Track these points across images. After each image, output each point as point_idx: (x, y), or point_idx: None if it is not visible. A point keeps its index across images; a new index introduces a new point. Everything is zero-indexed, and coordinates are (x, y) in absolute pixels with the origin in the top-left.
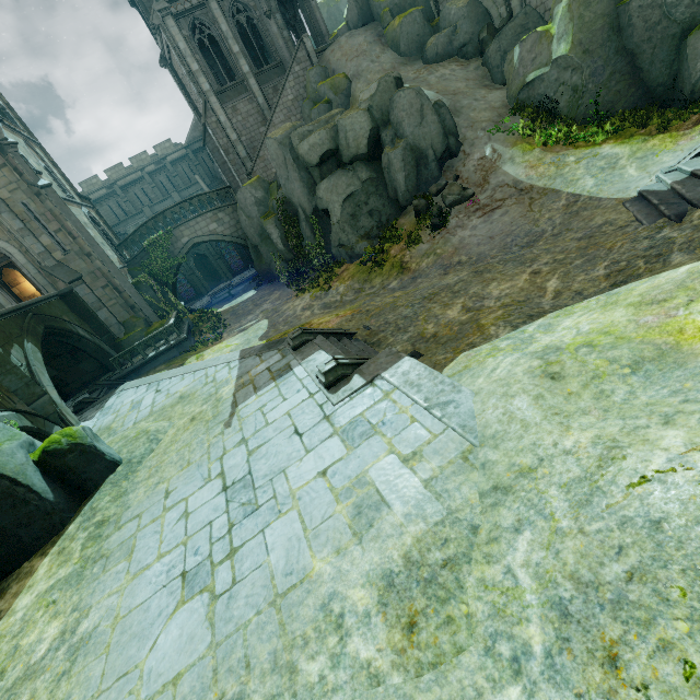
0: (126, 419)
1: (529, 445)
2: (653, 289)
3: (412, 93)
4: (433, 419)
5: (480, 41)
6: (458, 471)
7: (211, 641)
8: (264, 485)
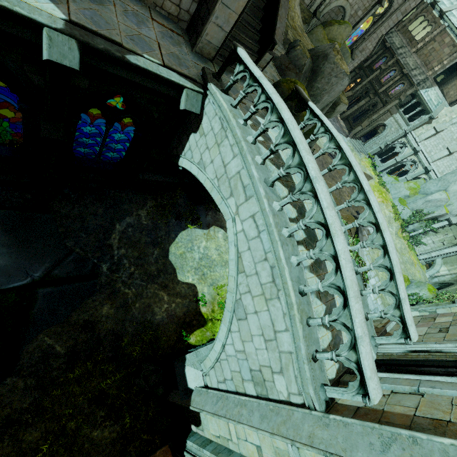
0: None
1: None
2: None
3: None
4: None
5: None
6: None
7: None
8: None
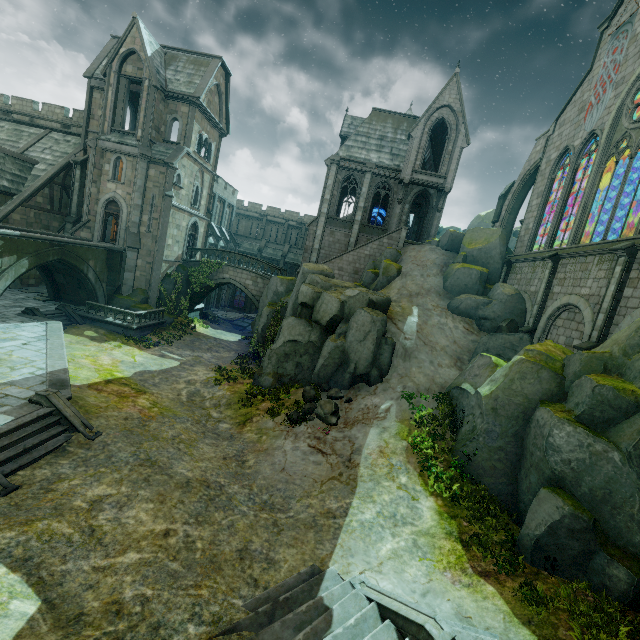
0: None
1: None
2: None
3: (369, 318)
4: None
5: (498, 325)
6: None
7: None
8: None
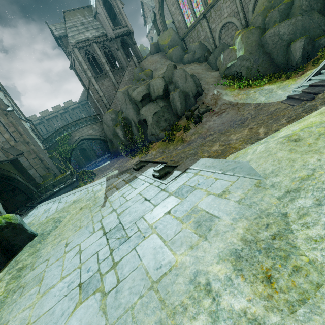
0: (40, 217)
1: (300, 166)
2: (323, 109)
3: (181, 70)
4: (229, 176)
5: (205, 56)
6: (257, 192)
7: (105, 324)
8: (130, 226)
